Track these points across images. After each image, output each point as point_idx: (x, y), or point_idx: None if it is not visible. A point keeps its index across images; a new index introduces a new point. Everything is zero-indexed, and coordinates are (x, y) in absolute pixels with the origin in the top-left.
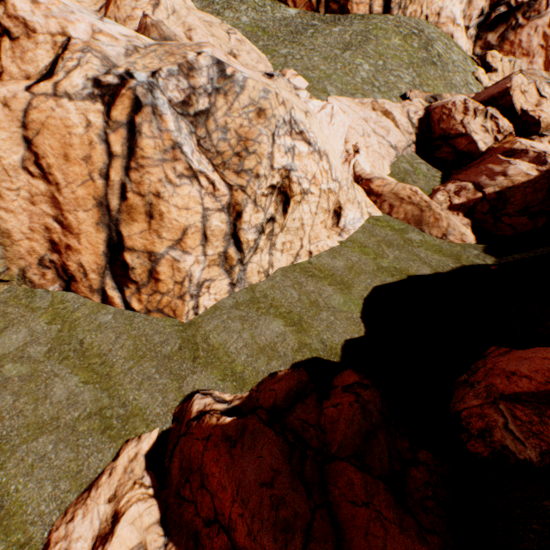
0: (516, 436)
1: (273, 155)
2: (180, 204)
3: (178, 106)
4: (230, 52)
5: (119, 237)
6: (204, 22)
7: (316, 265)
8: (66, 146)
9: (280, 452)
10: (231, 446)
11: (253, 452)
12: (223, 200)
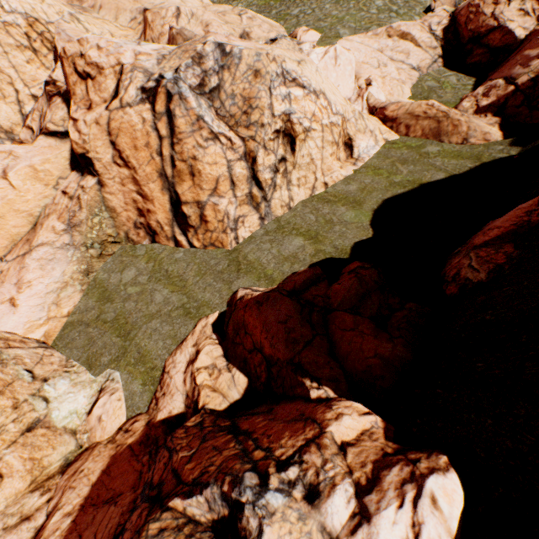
0: (474, 268)
1: (272, 106)
2: (210, 162)
3: (196, 89)
4: (243, 32)
5: (176, 196)
6: (218, 14)
7: (331, 193)
8: (134, 140)
9: (293, 308)
10: (259, 305)
11: (274, 308)
12: (240, 151)
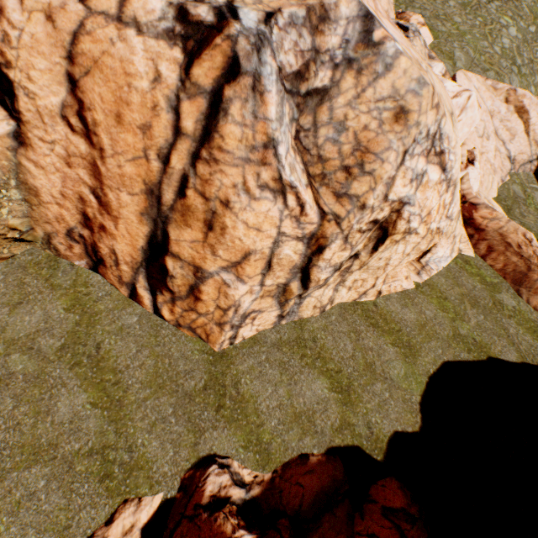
0: None
1: (394, 182)
2: (250, 222)
3: (288, 78)
4: None
5: (164, 237)
6: None
7: (382, 311)
8: (121, 102)
9: None
10: None
11: None
12: (307, 228)
